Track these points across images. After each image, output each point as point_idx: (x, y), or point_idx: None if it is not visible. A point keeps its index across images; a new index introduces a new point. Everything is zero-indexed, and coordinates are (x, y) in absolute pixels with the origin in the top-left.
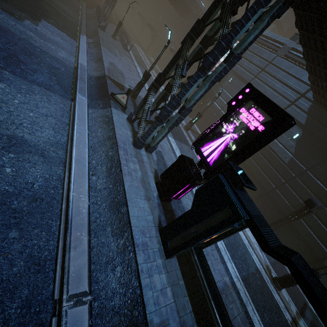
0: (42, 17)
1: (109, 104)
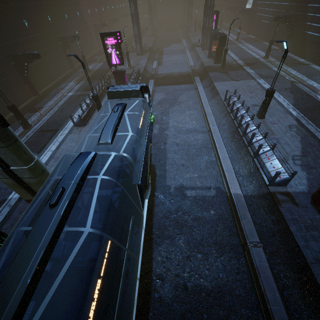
0: (171, 44)
1: (194, 48)
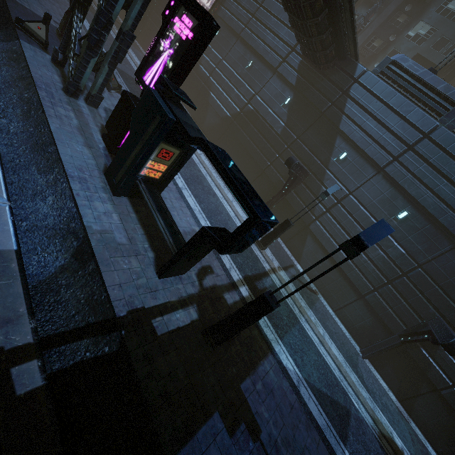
0: None
1: (15, 36)
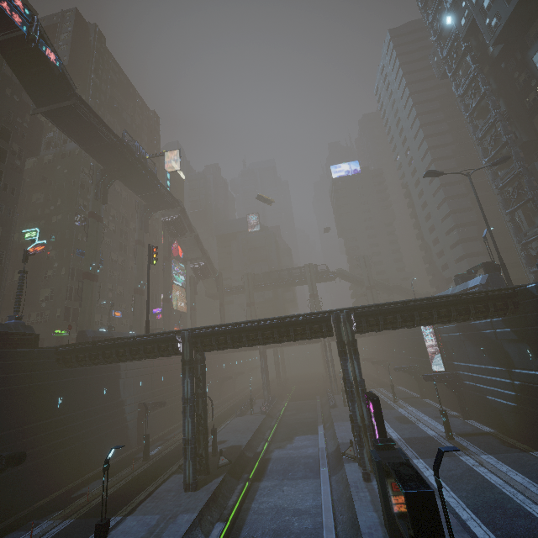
0: (294, 435)
1: (343, 463)
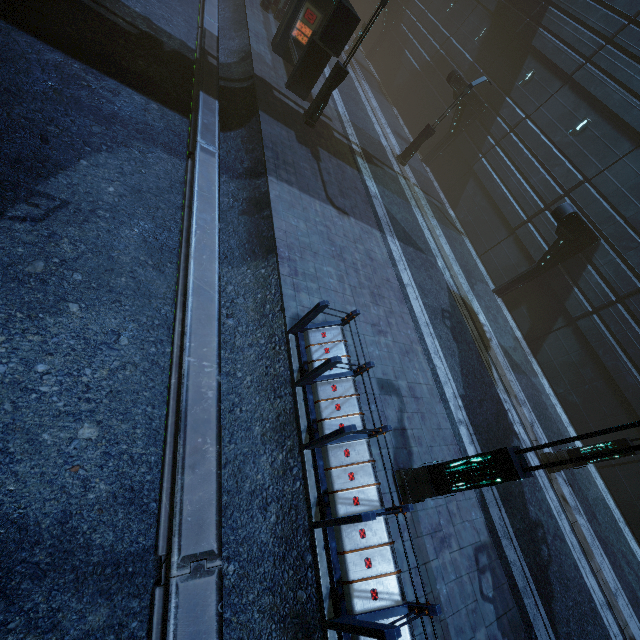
0: None
1: None
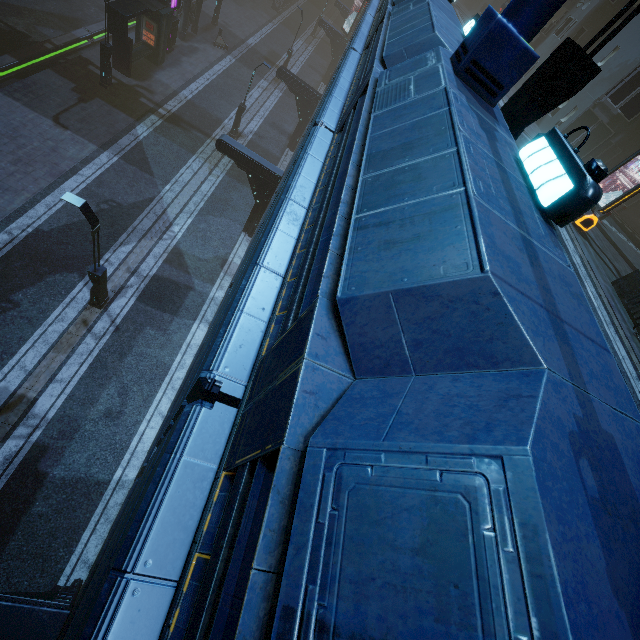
0: None
1: None
